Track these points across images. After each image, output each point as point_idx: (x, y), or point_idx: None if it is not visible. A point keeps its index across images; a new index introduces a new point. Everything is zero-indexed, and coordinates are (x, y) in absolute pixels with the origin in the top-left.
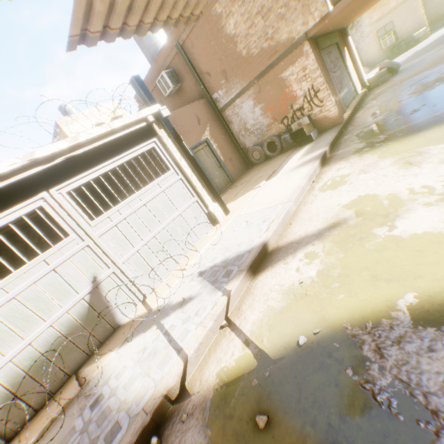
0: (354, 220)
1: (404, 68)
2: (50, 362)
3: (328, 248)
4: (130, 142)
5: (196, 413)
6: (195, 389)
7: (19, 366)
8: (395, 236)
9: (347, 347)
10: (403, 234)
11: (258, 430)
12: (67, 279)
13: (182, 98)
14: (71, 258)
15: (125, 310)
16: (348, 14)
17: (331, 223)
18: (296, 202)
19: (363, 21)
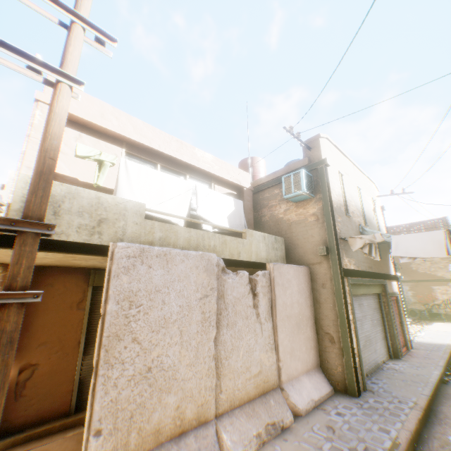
0: None
1: None
2: None
3: None
4: None
5: None
6: None
7: None
8: None
9: None
10: None
11: None
12: None
13: None
14: None
15: None
16: None
17: None
18: None
19: None
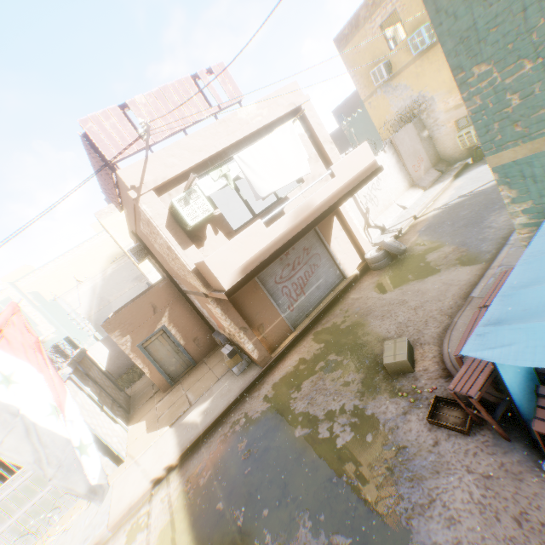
0: None
1: (411, 252)
2: None
3: None
4: None
5: None
6: None
7: None
8: None
9: None
10: None
11: None
12: None
13: None
14: None
15: None
16: None
17: None
18: (115, 526)
19: (437, 104)
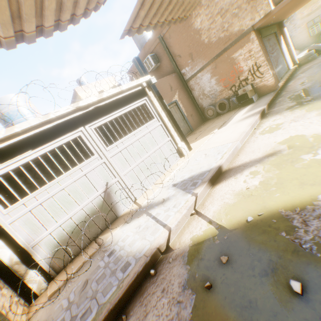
0: (286, 151)
1: None
2: (80, 231)
3: (267, 168)
4: (131, 99)
5: (178, 259)
6: (176, 247)
7: (64, 230)
8: (318, 159)
9: (282, 222)
10: None
11: (221, 265)
12: (92, 181)
13: (160, 73)
14: (94, 169)
15: (124, 206)
16: (285, 11)
17: (269, 153)
18: (242, 141)
19: (296, 15)
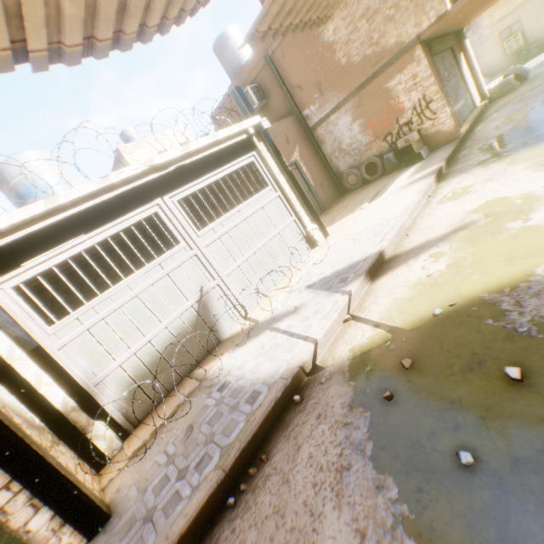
0: (482, 221)
1: (536, 74)
2: (165, 362)
3: (455, 246)
4: (232, 154)
5: (335, 377)
6: (329, 364)
7: (141, 361)
8: (530, 226)
9: (485, 308)
10: (538, 222)
11: (403, 372)
12: (178, 285)
13: (267, 117)
14: (181, 265)
15: (229, 324)
16: (468, 12)
17: (456, 227)
18: (411, 216)
19: (482, 21)
